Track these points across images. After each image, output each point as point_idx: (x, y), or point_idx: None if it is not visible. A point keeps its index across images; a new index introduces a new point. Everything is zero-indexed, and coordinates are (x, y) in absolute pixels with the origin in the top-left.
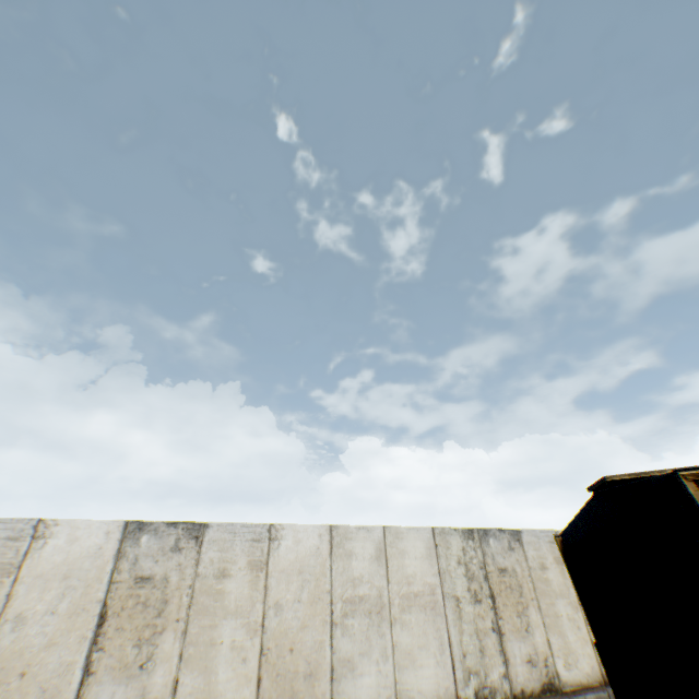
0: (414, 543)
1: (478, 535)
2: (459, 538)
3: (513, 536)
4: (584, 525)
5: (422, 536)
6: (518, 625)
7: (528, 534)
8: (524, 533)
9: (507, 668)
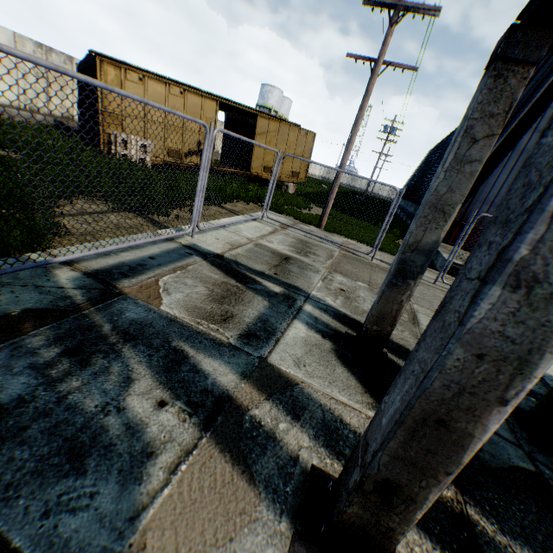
0: (1, 35)
1: (47, 50)
2: (33, 46)
3: (70, 60)
4: (85, 64)
5: (7, 34)
6: (60, 95)
7: (79, 62)
8: (77, 61)
9: (49, 106)
